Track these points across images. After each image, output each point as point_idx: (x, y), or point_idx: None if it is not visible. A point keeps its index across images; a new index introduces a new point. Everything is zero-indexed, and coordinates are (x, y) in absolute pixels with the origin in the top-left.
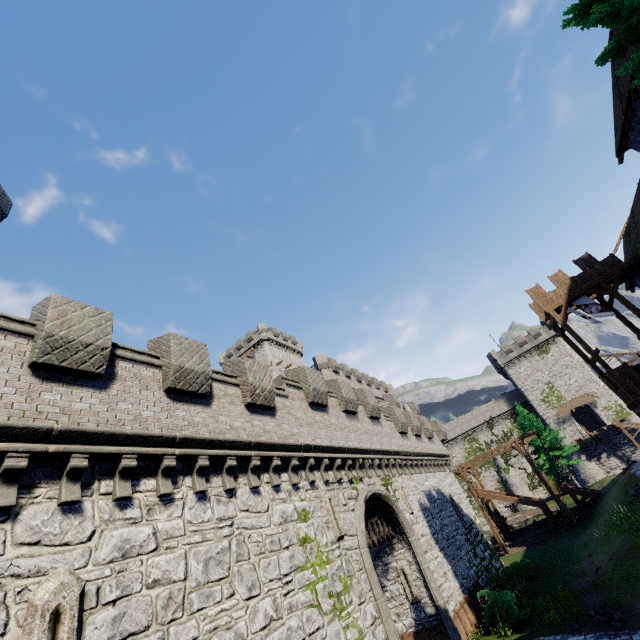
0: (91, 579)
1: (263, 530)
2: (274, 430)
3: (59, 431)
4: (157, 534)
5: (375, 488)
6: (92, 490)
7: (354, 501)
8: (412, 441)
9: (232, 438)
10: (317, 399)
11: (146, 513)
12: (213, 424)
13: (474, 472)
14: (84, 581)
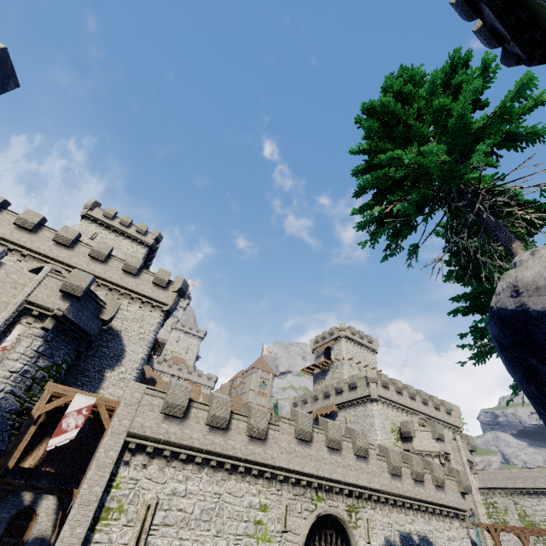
0: (161, 498)
1: (235, 506)
2: (260, 453)
3: (163, 440)
4: (187, 490)
5: (333, 510)
6: (170, 464)
7: (309, 513)
8: (405, 484)
9: (231, 454)
10: (301, 436)
11: (185, 479)
12: (224, 444)
13: (524, 540)
14: (159, 498)
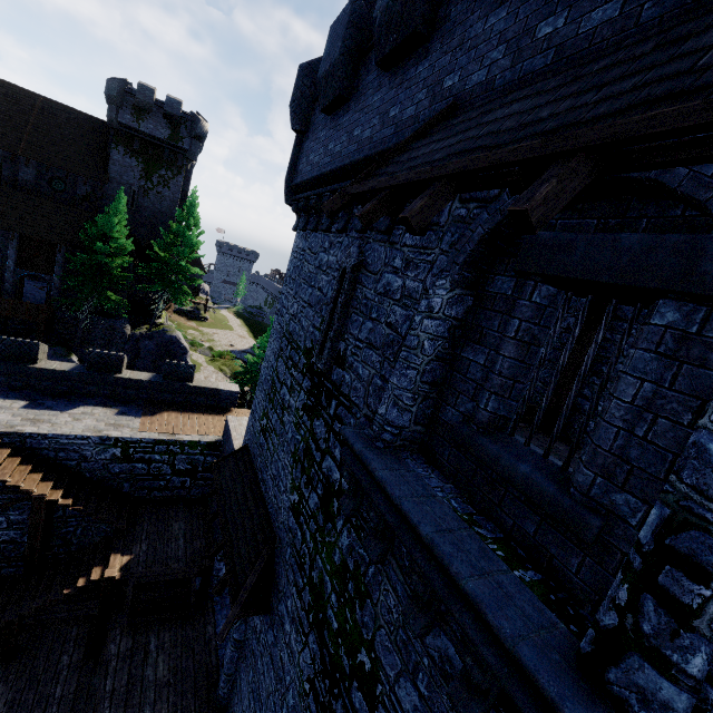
0: None
1: None
2: None
3: None
4: None
5: None
6: None
7: None
8: None
9: None
10: None
11: None
12: None
13: None
14: None
